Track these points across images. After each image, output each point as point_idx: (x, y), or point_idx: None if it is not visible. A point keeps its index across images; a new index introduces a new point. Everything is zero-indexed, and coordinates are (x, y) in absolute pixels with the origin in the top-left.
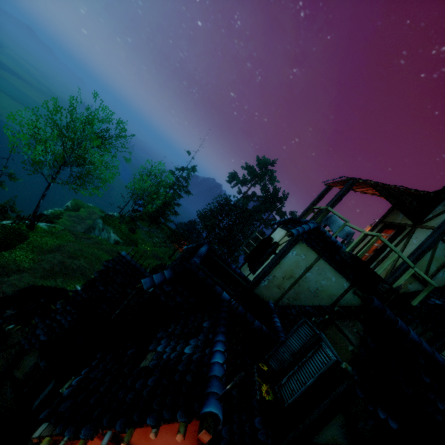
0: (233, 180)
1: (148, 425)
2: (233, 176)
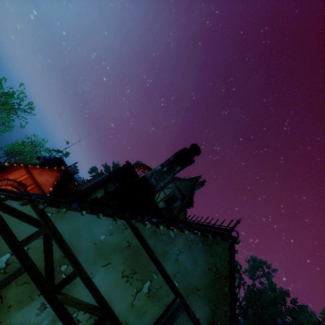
0: (93, 171)
1: (45, 167)
2: (94, 169)
